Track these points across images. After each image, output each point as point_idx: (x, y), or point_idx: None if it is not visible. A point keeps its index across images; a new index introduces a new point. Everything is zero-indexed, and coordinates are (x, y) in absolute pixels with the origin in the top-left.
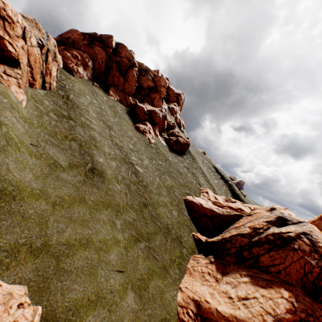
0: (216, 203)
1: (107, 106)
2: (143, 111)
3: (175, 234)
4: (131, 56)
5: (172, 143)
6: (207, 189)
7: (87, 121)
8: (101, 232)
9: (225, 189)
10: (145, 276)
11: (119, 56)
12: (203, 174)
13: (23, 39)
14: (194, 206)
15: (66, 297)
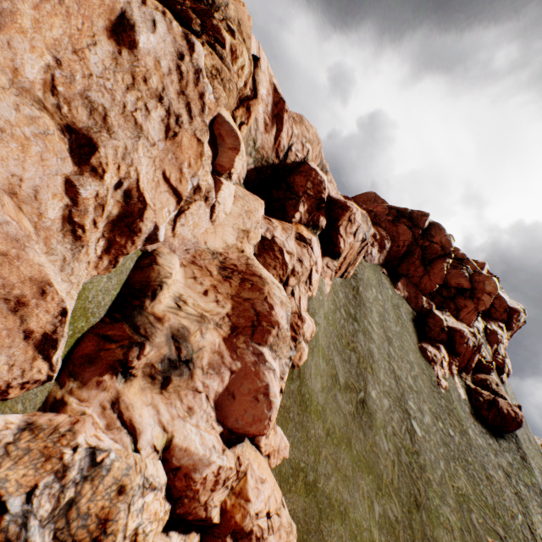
0: None
1: (390, 304)
2: (439, 325)
3: None
4: (448, 243)
5: (479, 402)
6: None
7: (369, 326)
8: (357, 508)
9: None
10: None
11: (430, 239)
12: None
13: (353, 235)
14: None
15: None
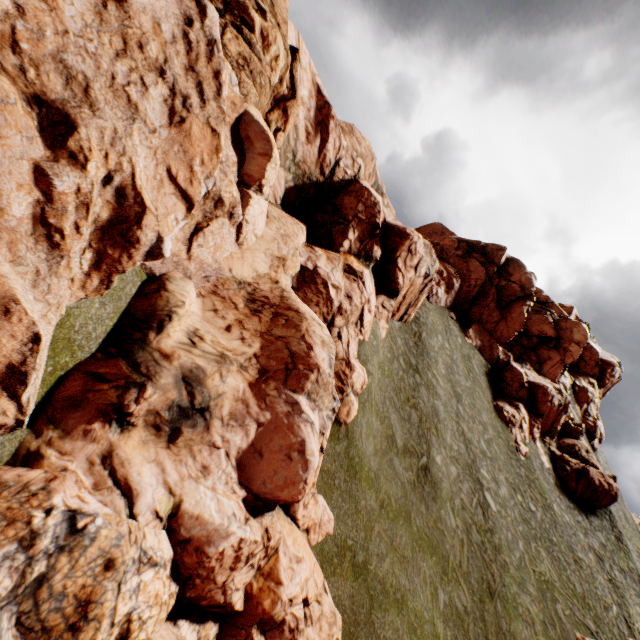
0: None
1: (460, 355)
2: (518, 379)
3: None
4: (529, 282)
5: (566, 471)
6: None
7: (434, 379)
8: (418, 595)
9: None
10: None
11: (507, 278)
12: None
13: (414, 269)
14: None
15: None
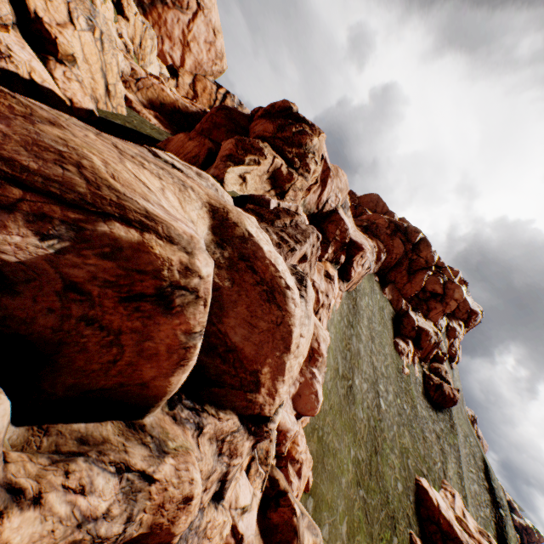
0: (461, 522)
1: (377, 308)
2: (411, 324)
3: (392, 511)
4: (432, 259)
5: (430, 385)
6: (455, 491)
7: (361, 329)
8: (342, 452)
9: (486, 515)
10: (355, 524)
11: (418, 254)
12: (457, 462)
13: (362, 265)
14: (427, 498)
15: (321, 485)
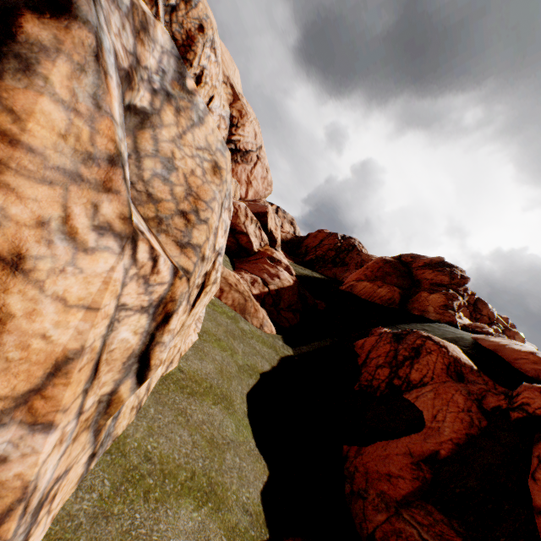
0: None
1: None
2: None
3: None
4: (492, 315)
5: None
6: None
7: None
8: None
9: None
10: None
11: (479, 313)
12: None
13: None
14: None
15: None
